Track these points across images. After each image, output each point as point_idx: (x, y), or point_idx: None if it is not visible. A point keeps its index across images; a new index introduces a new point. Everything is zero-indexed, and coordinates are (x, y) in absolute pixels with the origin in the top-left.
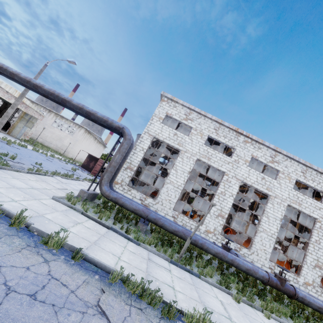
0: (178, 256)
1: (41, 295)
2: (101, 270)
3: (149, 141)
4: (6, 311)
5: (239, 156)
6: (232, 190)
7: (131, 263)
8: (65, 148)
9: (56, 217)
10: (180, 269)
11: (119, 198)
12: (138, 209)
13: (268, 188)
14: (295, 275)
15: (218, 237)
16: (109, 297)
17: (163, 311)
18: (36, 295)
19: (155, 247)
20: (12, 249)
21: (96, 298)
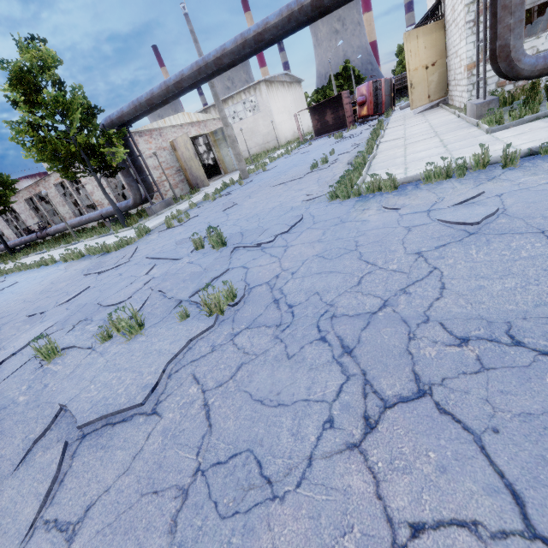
0: None
1: None
2: None
3: None
4: None
5: None
6: None
7: None
8: (270, 137)
9: None
10: None
11: None
12: None
13: None
14: None
15: None
16: None
17: None
18: None
19: None
20: None
21: None
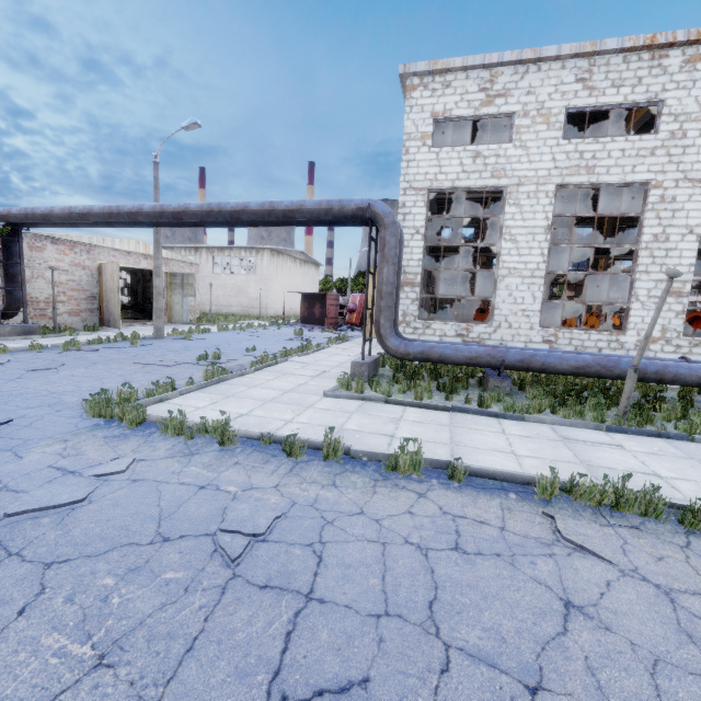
0: (618, 413)
1: (467, 545)
2: (507, 483)
3: (422, 205)
4: (450, 578)
5: (683, 115)
6: (685, 217)
7: (541, 455)
8: (257, 303)
9: (361, 424)
10: (637, 436)
11: (429, 349)
12: (476, 355)
13: None
14: None
15: (679, 344)
16: (566, 521)
17: (686, 521)
18: (461, 547)
19: (553, 413)
20: (363, 492)
21: (544, 528)
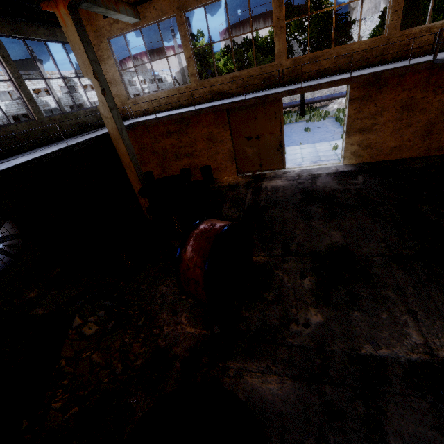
0: None
1: None
2: None
3: None
4: None
5: None
6: None
7: None
8: None
9: None
10: None
11: None
12: None
13: None
14: None
15: None
16: None
17: None
18: None
19: None
20: None
21: None
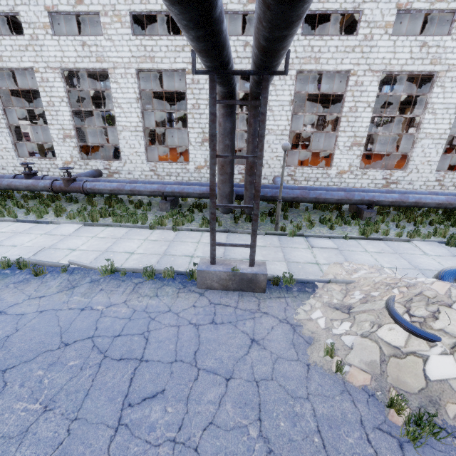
0: None
1: None
2: None
3: None
4: None
5: (32, 24)
6: (57, 91)
7: None
8: None
9: None
10: None
11: None
12: None
13: (99, 58)
14: (183, 164)
15: (80, 164)
16: None
17: None
18: None
19: None
20: None
21: None
